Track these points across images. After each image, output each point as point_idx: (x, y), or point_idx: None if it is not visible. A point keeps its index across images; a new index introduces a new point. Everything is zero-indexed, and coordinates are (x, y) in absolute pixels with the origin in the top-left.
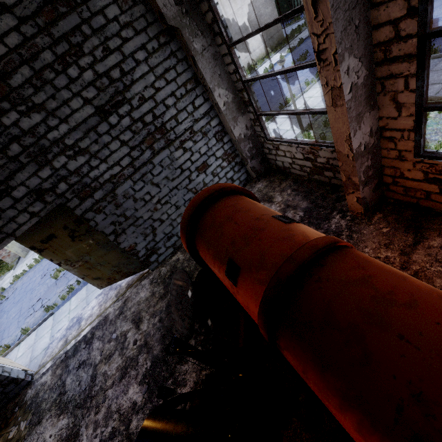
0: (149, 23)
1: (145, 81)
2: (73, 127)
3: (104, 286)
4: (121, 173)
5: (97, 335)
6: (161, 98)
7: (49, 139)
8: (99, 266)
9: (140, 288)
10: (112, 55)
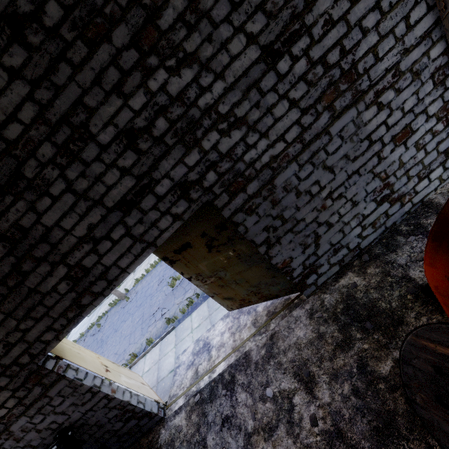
0: None
1: None
2: (230, 85)
3: (234, 308)
4: (284, 153)
5: (239, 381)
6: (356, 17)
7: (199, 107)
8: (233, 284)
9: (292, 321)
10: None
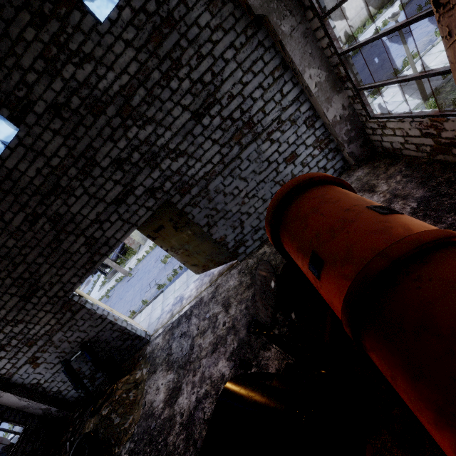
0: (237, 19)
1: (233, 79)
2: (175, 133)
3: (200, 273)
4: (212, 170)
5: (194, 313)
6: (248, 92)
7: (158, 145)
8: (195, 254)
9: (229, 277)
10: (204, 61)
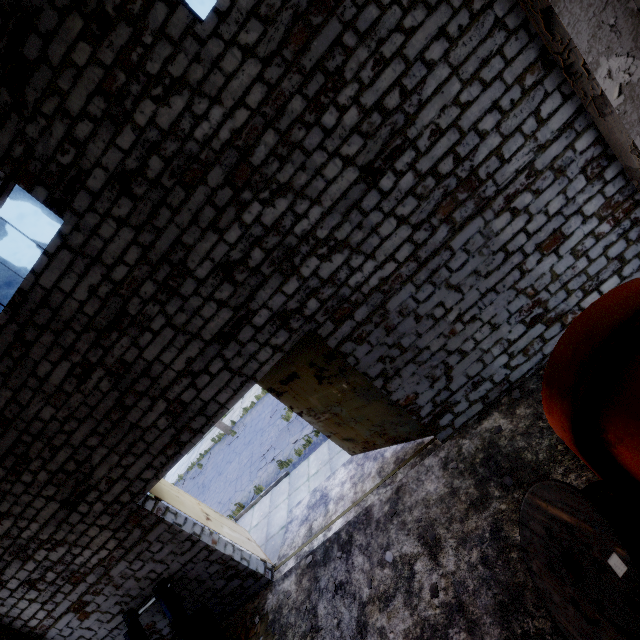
0: None
1: (442, 98)
2: (328, 209)
3: (357, 452)
4: (395, 274)
5: (357, 542)
6: (470, 121)
7: (296, 234)
8: (352, 422)
9: (423, 471)
10: (387, 69)
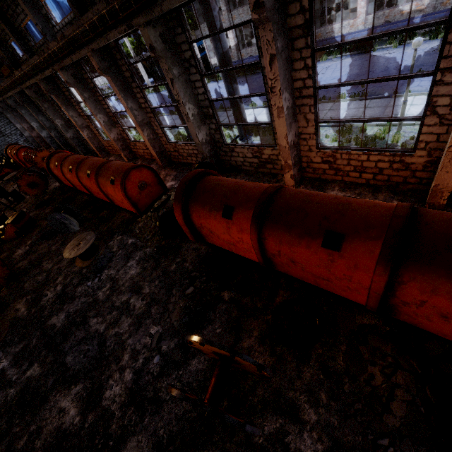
0: None
1: None
2: None
3: None
4: None
5: None
6: (0, 125)
7: None
8: None
9: None
10: None
